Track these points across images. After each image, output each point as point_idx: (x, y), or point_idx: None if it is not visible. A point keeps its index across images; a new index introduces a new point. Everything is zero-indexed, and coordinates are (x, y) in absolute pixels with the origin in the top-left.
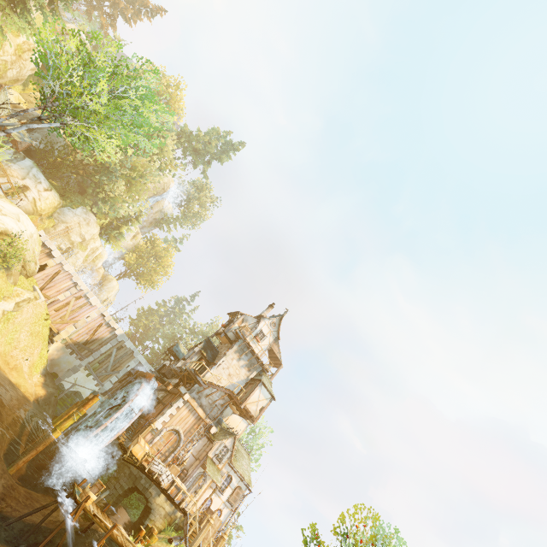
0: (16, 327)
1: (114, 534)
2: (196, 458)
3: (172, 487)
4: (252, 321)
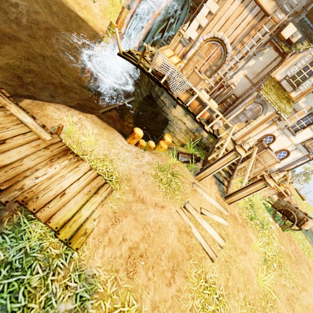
0: None
1: None
2: (252, 83)
3: (190, 100)
4: None
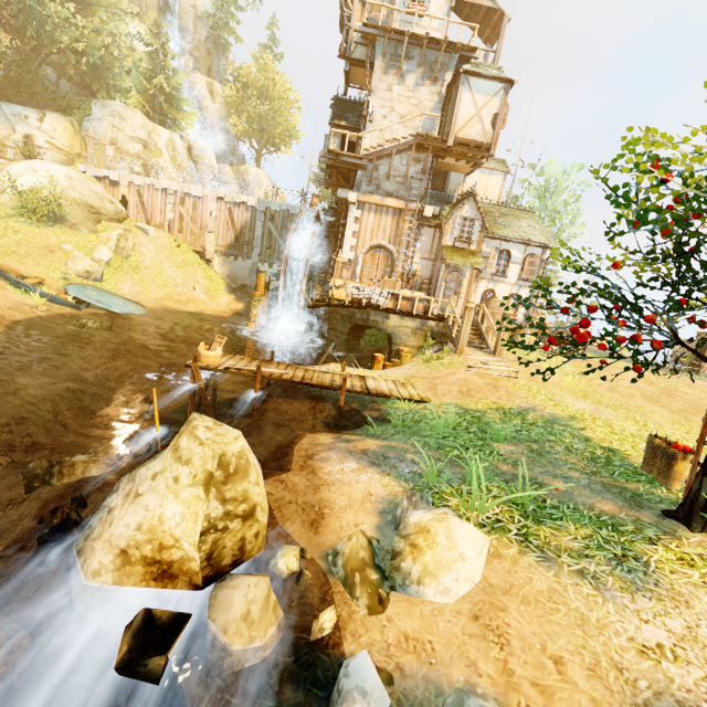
0: (156, 270)
1: (274, 375)
2: (432, 260)
3: (398, 303)
4: None
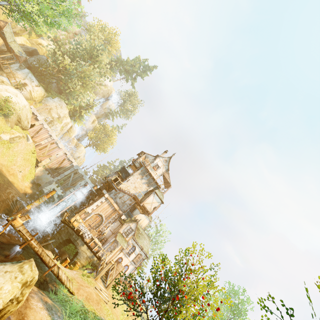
0: (15, 154)
1: (32, 245)
2: (112, 233)
3: (91, 242)
4: (151, 158)
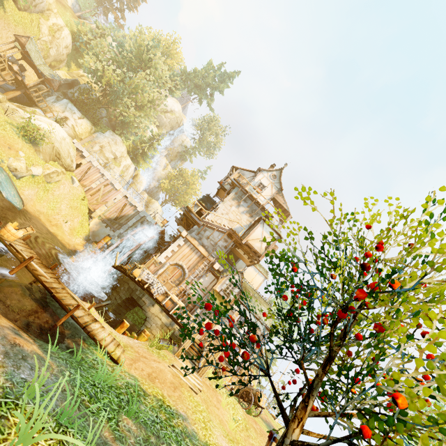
0: (57, 199)
1: (36, 272)
2: (204, 293)
3: (166, 300)
4: (249, 175)
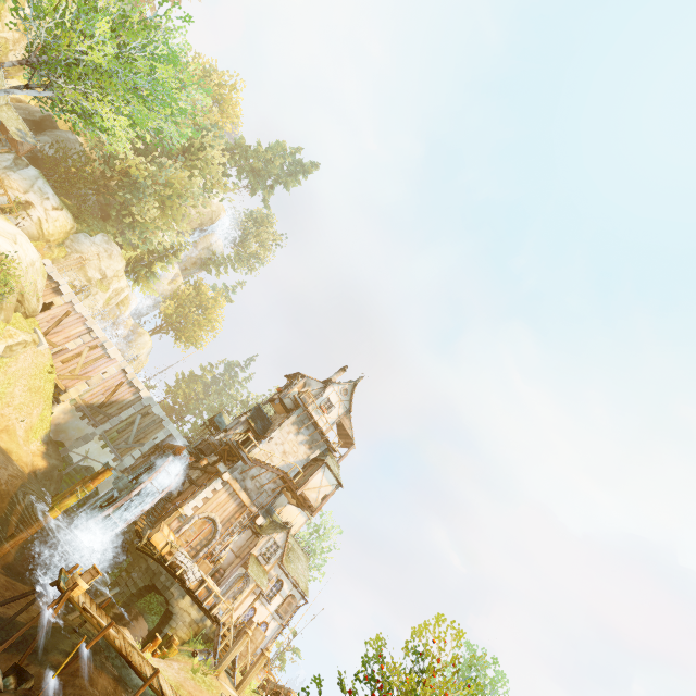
0: (9, 379)
1: (110, 635)
2: (236, 555)
3: (201, 588)
4: (317, 386)
